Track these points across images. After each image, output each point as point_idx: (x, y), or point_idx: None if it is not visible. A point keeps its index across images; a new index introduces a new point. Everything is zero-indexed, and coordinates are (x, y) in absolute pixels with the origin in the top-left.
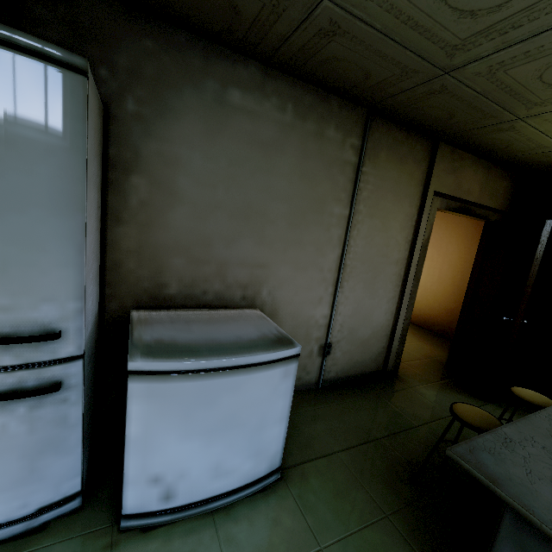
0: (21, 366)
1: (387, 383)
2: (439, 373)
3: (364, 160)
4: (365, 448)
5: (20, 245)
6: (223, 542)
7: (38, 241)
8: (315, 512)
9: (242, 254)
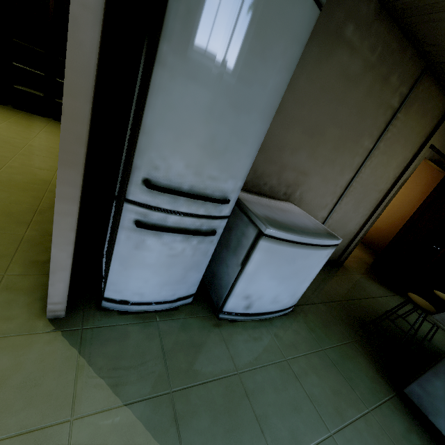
0: (205, 216)
1: (338, 269)
2: (367, 269)
3: (402, 108)
4: (333, 304)
5: (237, 137)
6: (273, 336)
7: (246, 137)
8: (315, 332)
9: (298, 162)
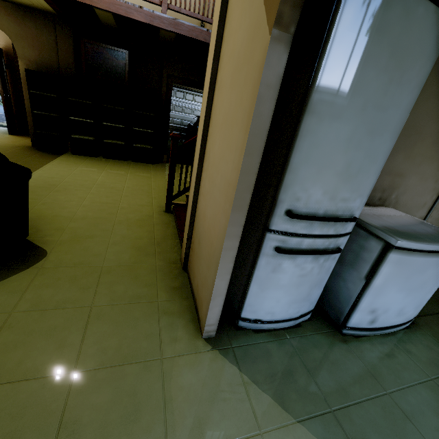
0: (334, 236)
1: None
2: None
3: None
4: None
5: (369, 159)
6: (405, 352)
7: (376, 156)
8: None
9: (393, 165)
